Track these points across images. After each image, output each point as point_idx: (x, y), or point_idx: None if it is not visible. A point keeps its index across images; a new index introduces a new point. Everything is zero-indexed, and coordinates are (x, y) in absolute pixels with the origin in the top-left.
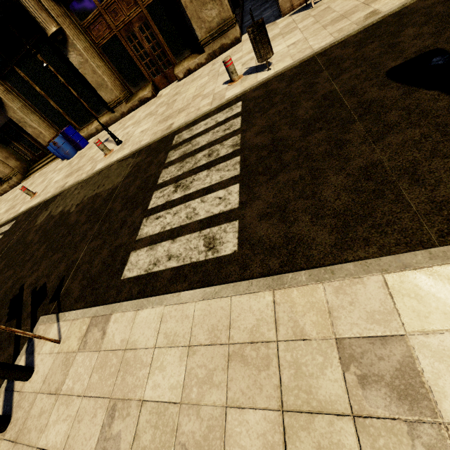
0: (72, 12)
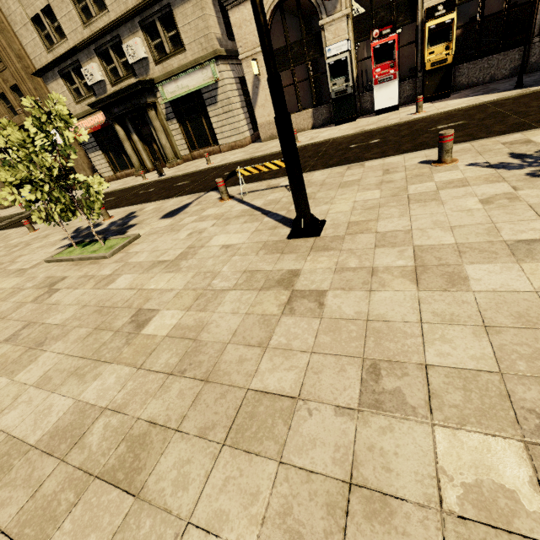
0: None
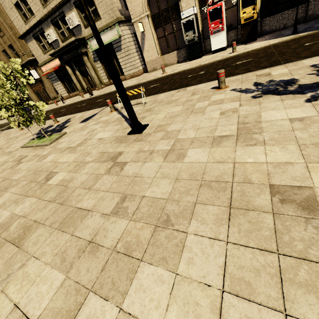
0: (29, 84)
